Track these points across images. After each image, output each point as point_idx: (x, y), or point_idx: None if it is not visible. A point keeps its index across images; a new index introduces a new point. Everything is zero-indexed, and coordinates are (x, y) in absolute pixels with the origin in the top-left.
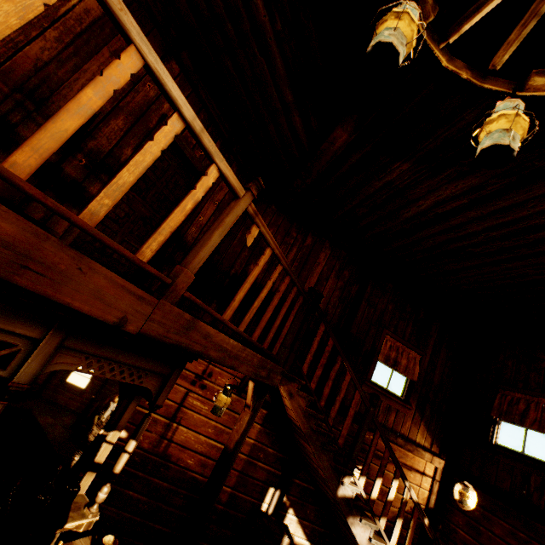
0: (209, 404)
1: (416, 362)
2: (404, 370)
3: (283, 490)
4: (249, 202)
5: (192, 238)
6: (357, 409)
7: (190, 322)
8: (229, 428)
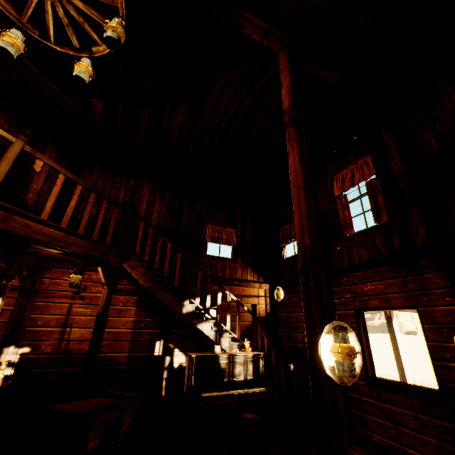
0: (91, 307)
1: (233, 234)
2: (225, 241)
3: (165, 339)
4: (22, 144)
5: (33, 202)
6: (202, 274)
7: (6, 216)
8: (112, 317)
